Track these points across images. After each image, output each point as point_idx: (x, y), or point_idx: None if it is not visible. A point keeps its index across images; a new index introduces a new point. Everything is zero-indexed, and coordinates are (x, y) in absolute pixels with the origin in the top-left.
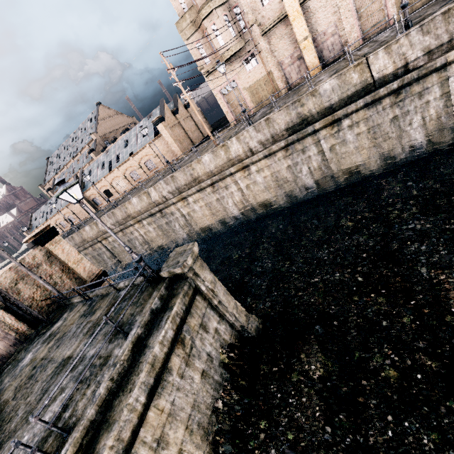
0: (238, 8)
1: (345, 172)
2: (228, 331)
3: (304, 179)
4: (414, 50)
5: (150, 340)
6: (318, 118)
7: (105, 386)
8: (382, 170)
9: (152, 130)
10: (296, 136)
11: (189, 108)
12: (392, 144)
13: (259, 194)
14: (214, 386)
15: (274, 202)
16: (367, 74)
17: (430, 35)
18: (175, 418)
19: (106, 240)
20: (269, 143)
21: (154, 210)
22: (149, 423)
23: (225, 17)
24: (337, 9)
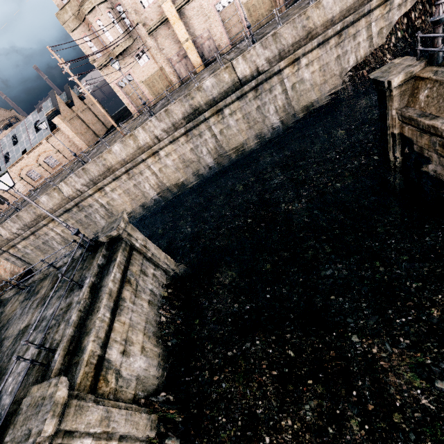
0: (121, 7)
1: (234, 150)
2: (163, 275)
3: (206, 159)
4: (260, 59)
5: (104, 282)
6: (206, 108)
7: (76, 315)
8: (258, 146)
9: (47, 124)
10: (192, 124)
11: (85, 99)
12: (261, 126)
13: (171, 175)
14: (160, 310)
15: (186, 181)
16: (234, 75)
17: (267, 50)
18: (135, 329)
19: (14, 248)
20: (172, 131)
21: (69, 205)
22: (116, 330)
23: (110, 14)
24: (207, 18)
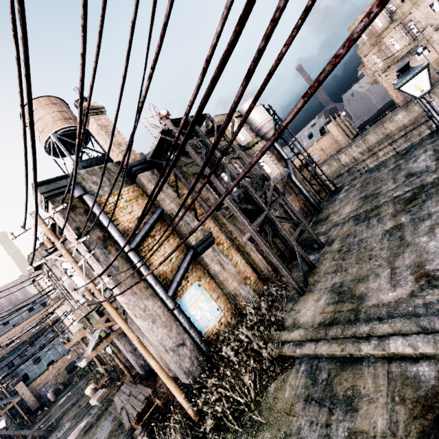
0: (412, 22)
1: None
2: None
3: None
4: None
5: None
6: None
7: None
8: None
9: (318, 132)
10: None
11: (340, 116)
12: None
13: None
14: None
15: None
16: None
17: None
18: None
19: None
20: None
21: (343, 170)
22: None
23: (401, 31)
24: None
